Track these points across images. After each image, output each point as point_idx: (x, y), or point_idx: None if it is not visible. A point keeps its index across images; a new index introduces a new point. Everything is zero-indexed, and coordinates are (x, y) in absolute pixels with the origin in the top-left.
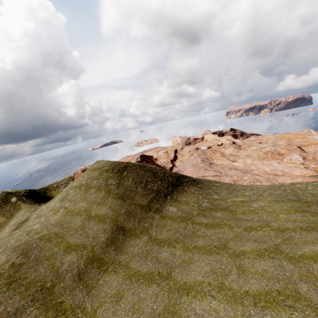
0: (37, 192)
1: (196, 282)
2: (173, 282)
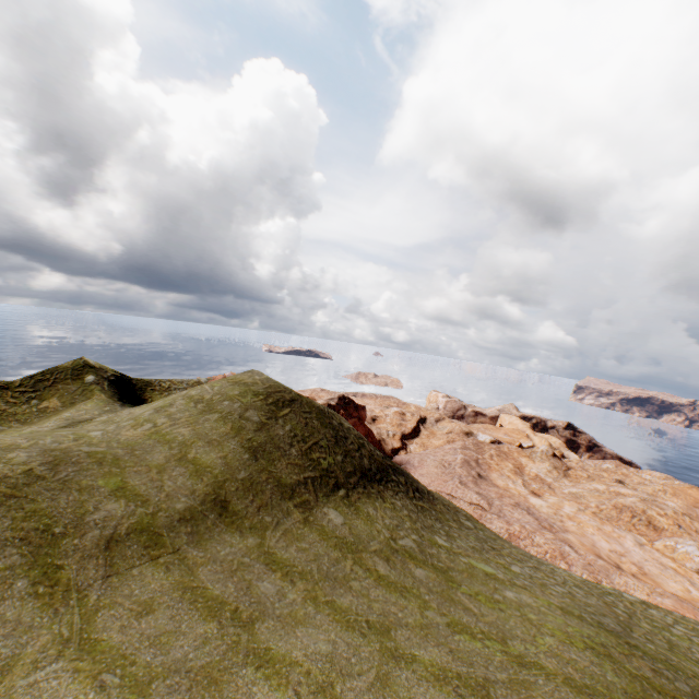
0: (131, 383)
1: (286, 658)
2: (248, 636)
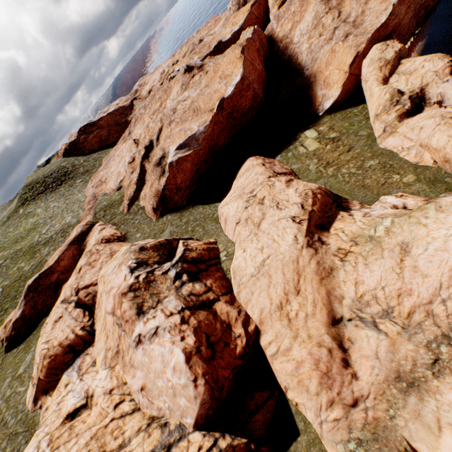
0: None
1: None
2: None
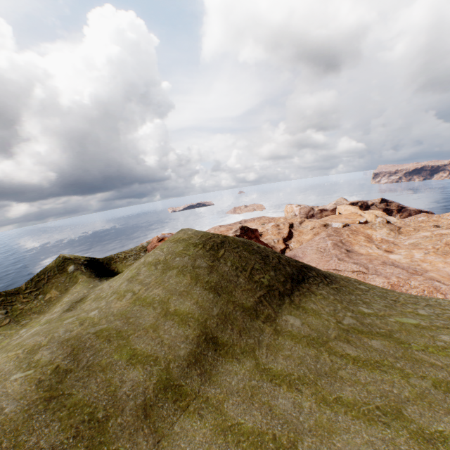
0: (99, 262)
1: None
2: None
